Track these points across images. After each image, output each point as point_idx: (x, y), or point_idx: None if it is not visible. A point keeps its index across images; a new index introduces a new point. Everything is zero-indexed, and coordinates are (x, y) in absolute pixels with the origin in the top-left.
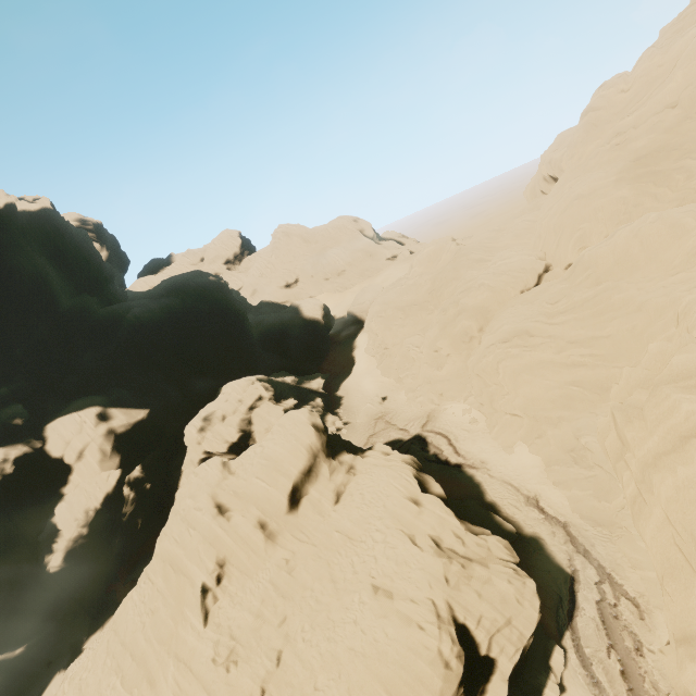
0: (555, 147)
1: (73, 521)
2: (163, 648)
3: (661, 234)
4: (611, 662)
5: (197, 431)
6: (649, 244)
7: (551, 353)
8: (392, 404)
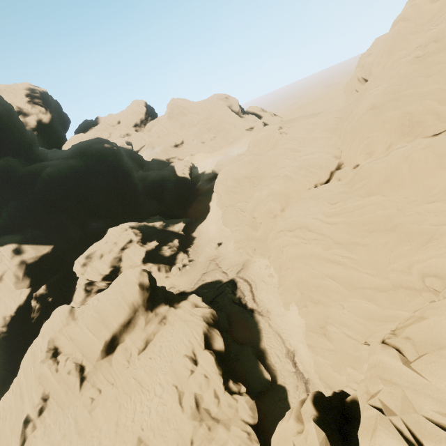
0: (370, 51)
1: None
2: None
3: (429, 161)
4: None
5: (80, 266)
6: (417, 168)
7: (321, 249)
8: (223, 249)
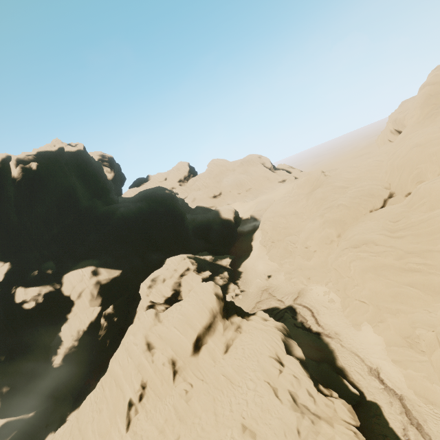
0: (399, 110)
1: (70, 336)
2: None
3: None
4: None
5: (147, 287)
6: None
7: (392, 260)
8: (274, 280)
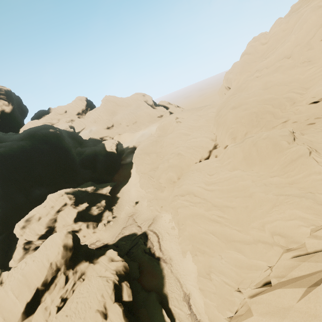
0: (231, 70)
1: None
2: None
3: (268, 147)
4: None
5: (20, 228)
6: (262, 151)
7: (203, 210)
8: (139, 207)
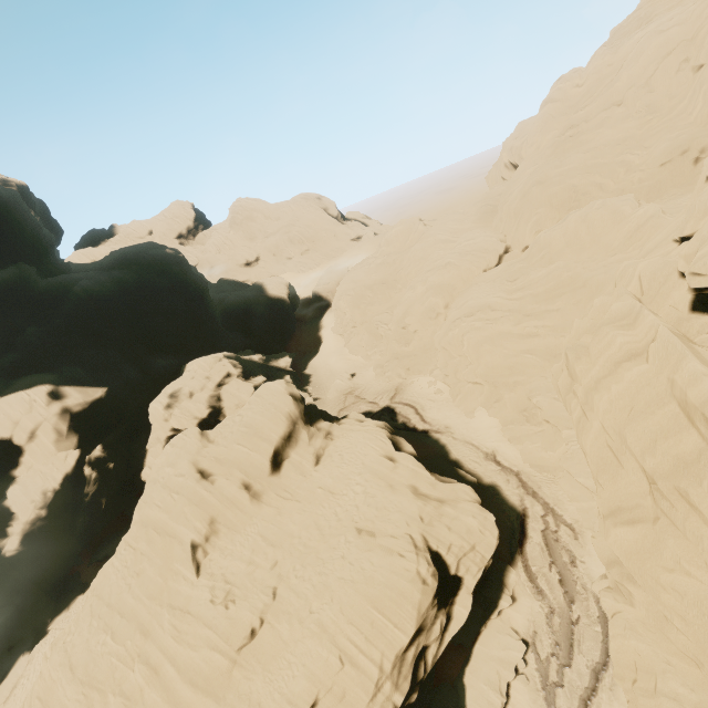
0: (516, 135)
1: (29, 503)
2: (154, 603)
3: (604, 219)
4: (552, 575)
5: (163, 408)
6: (594, 228)
7: (510, 326)
8: (360, 379)
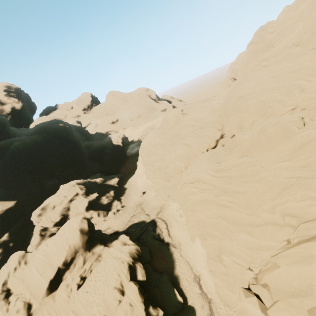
0: (236, 61)
1: None
2: None
3: (278, 133)
4: None
5: (37, 216)
6: (271, 138)
7: (213, 196)
8: (147, 196)
